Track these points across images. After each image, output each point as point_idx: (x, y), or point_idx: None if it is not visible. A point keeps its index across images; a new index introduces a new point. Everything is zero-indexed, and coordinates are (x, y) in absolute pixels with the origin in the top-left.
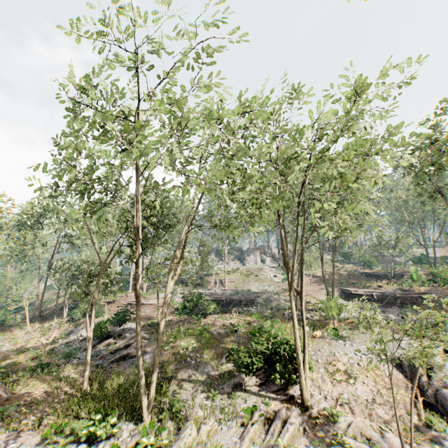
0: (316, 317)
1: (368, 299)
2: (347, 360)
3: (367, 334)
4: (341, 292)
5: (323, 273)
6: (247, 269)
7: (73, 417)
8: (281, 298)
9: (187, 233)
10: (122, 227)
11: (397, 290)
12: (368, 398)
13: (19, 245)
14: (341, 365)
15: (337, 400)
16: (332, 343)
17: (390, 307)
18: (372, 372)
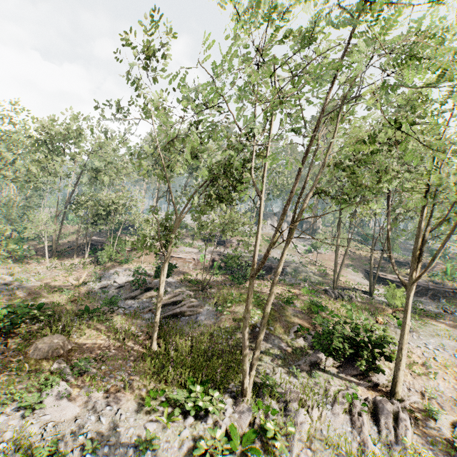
0: (360, 299)
1: (397, 286)
2: (421, 353)
3: (427, 327)
4: (366, 274)
5: (371, 256)
6: (266, 234)
7: (158, 381)
8: (310, 271)
9: (298, 198)
10: (269, 182)
11: (428, 282)
12: (452, 395)
13: (39, 170)
14: (416, 357)
15: (421, 393)
16: (398, 332)
17: (421, 297)
18: (450, 370)
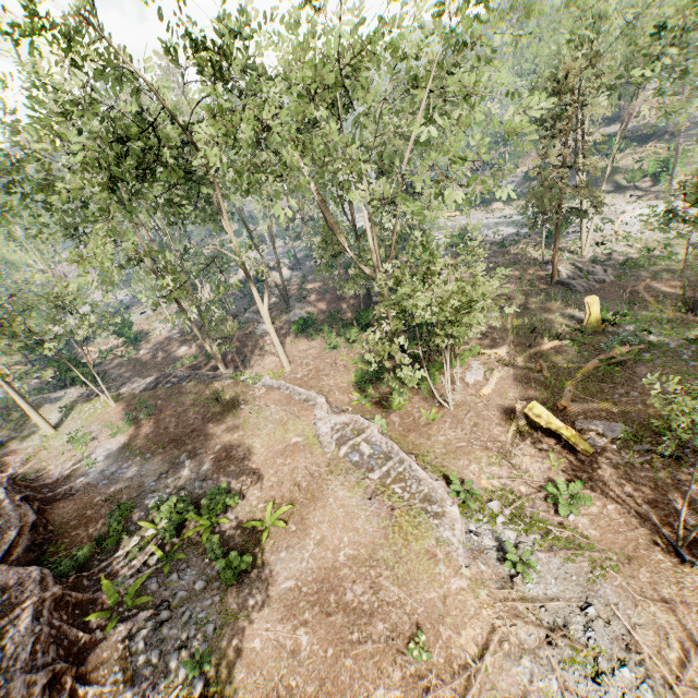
0: None
1: None
2: None
3: None
4: None
5: None
6: None
7: None
8: None
9: None
10: None
11: None
12: None
13: None
14: None
15: None
16: None
17: None
18: None
